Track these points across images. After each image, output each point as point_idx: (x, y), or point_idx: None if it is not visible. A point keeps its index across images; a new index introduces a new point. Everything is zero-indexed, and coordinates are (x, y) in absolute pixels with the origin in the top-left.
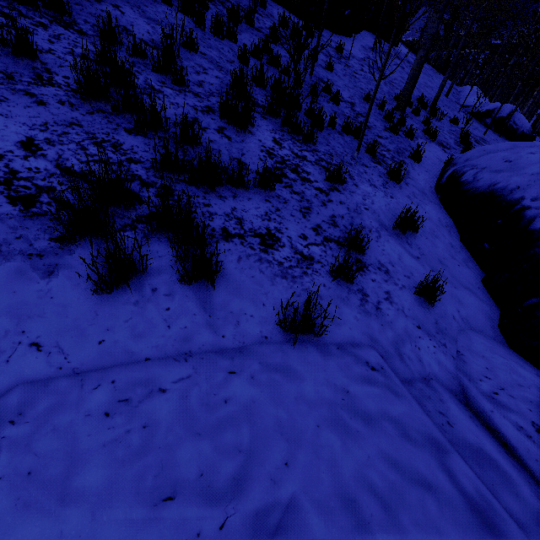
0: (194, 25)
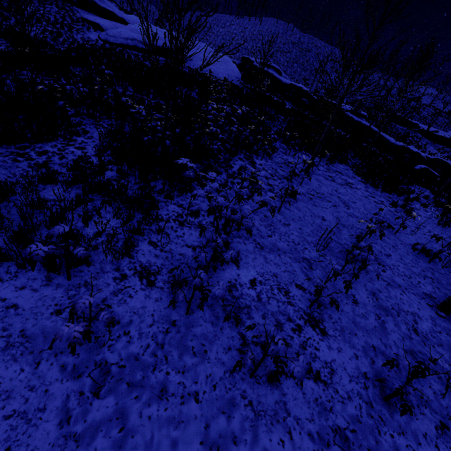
0: (437, 152)
